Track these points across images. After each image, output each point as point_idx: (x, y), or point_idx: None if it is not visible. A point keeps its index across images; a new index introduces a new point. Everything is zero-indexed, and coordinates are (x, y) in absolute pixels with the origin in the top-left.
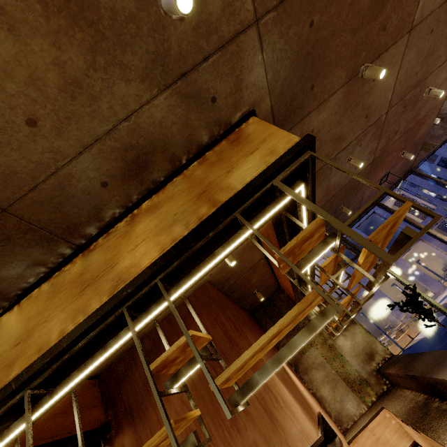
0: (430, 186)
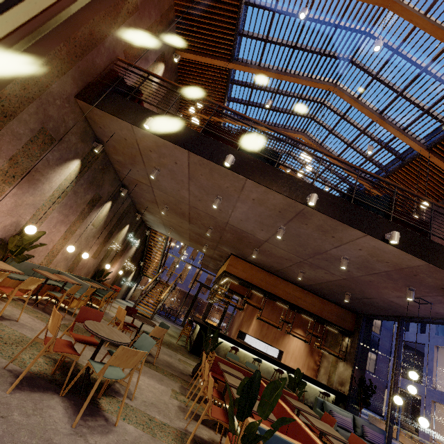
0: None
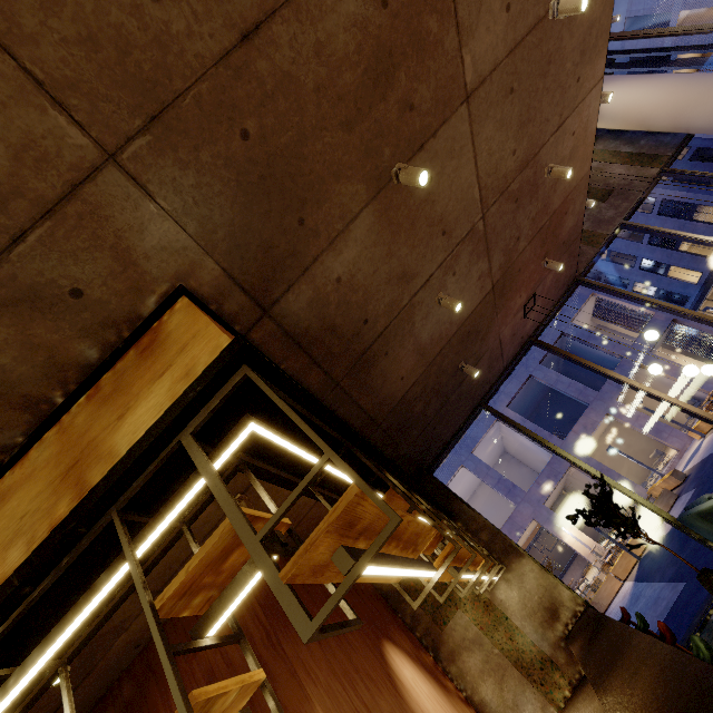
0: (645, 276)
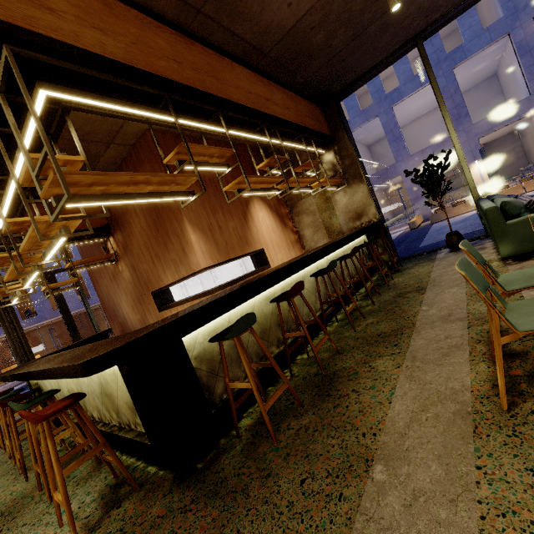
0: None
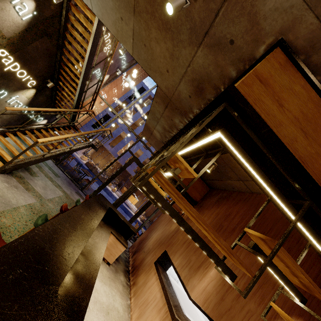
0: None
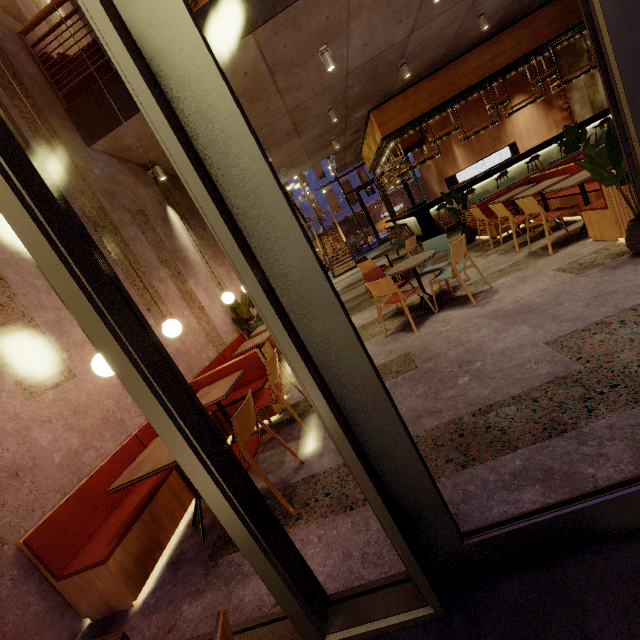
0: None
